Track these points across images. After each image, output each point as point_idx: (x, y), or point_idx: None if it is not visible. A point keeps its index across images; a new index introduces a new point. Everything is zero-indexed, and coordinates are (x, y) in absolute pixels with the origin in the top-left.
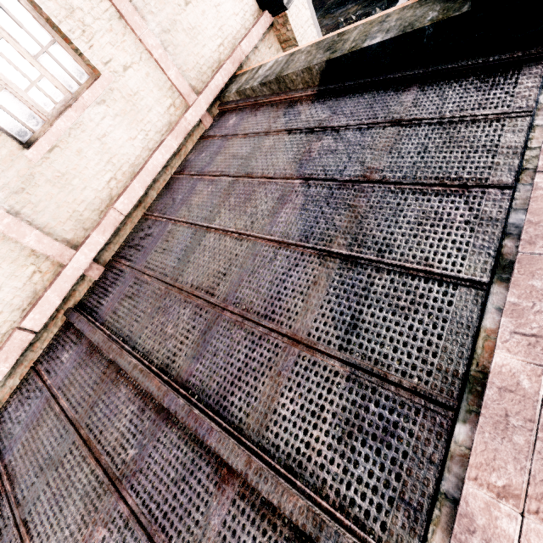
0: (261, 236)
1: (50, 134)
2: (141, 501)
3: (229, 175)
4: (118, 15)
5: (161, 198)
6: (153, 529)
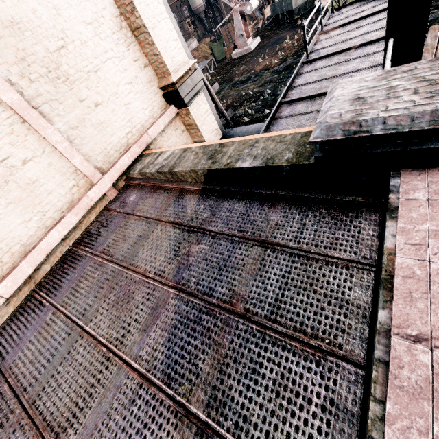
0: (127, 360)
1: None
2: None
3: (116, 262)
4: (21, 120)
5: (53, 273)
6: None
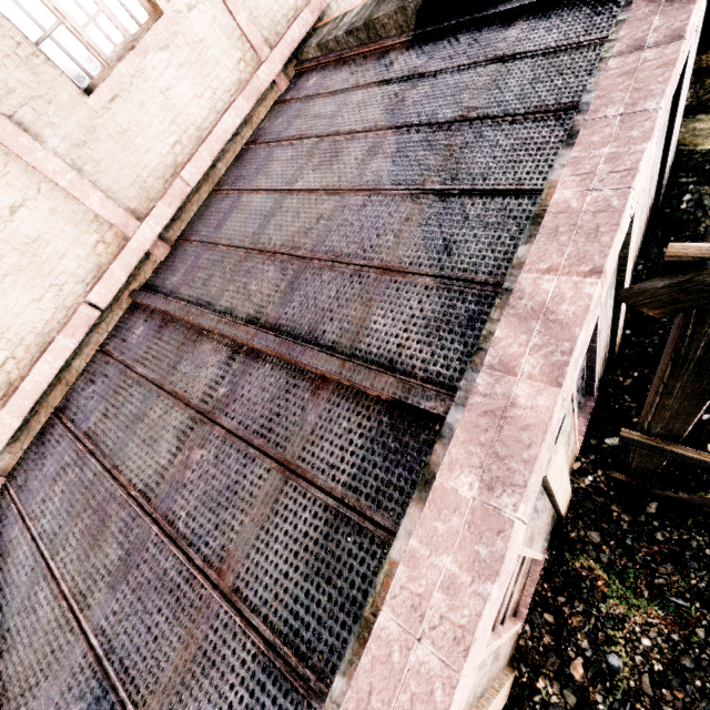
0: (350, 188)
1: (111, 80)
2: (237, 422)
3: (311, 136)
4: None
5: (232, 172)
6: (251, 437)
